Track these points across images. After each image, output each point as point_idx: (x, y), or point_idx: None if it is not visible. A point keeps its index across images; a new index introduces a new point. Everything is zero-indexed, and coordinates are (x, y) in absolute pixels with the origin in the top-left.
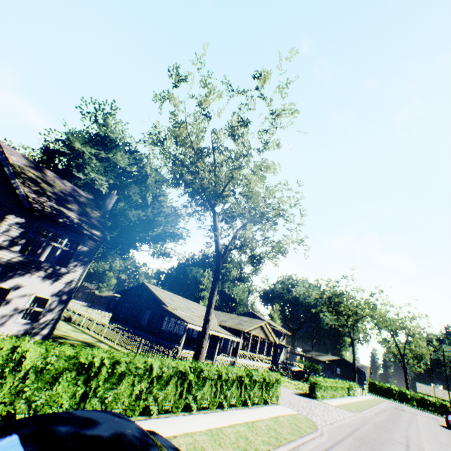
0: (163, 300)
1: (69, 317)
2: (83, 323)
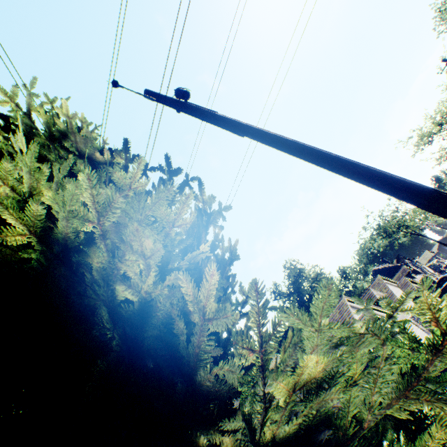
0: None
1: None
2: None
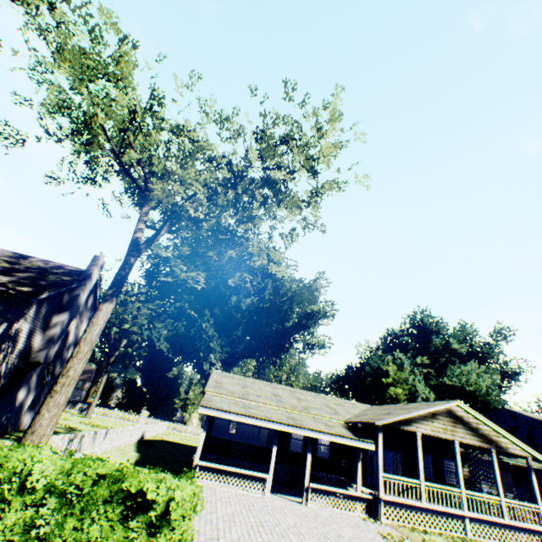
0: (209, 384)
1: (143, 435)
2: (134, 436)
